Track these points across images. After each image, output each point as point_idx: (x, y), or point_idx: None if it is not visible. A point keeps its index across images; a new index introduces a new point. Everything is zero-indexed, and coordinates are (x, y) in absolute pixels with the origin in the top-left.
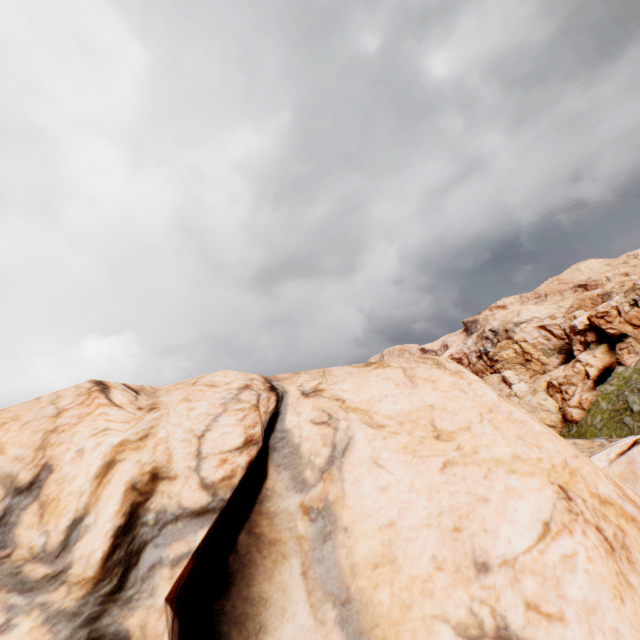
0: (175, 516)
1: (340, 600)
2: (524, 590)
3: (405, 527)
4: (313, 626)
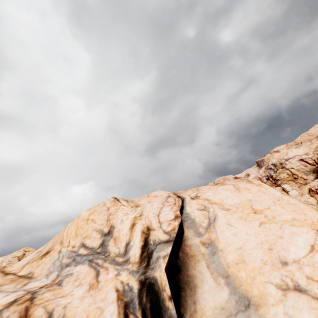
0: (159, 242)
1: (224, 276)
2: (305, 272)
3: (247, 249)
4: (215, 285)
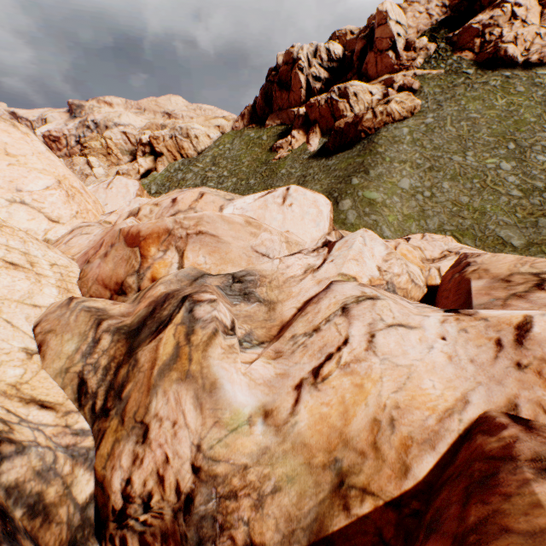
0: None
1: None
2: (34, 197)
3: None
4: None
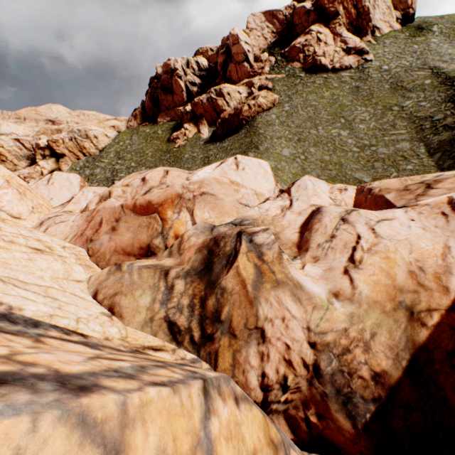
0: None
1: None
2: None
3: None
4: None
